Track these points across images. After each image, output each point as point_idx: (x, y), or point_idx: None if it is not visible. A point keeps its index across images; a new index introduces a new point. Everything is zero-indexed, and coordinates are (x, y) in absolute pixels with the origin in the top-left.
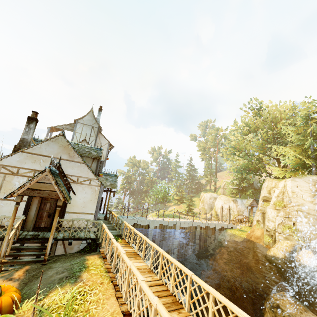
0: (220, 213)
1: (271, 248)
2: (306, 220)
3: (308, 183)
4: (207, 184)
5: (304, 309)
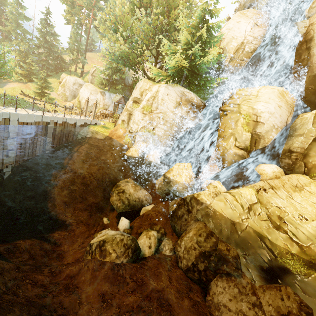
0: (85, 106)
1: (130, 149)
2: (163, 126)
3: (176, 94)
4: (72, 64)
5: (140, 188)
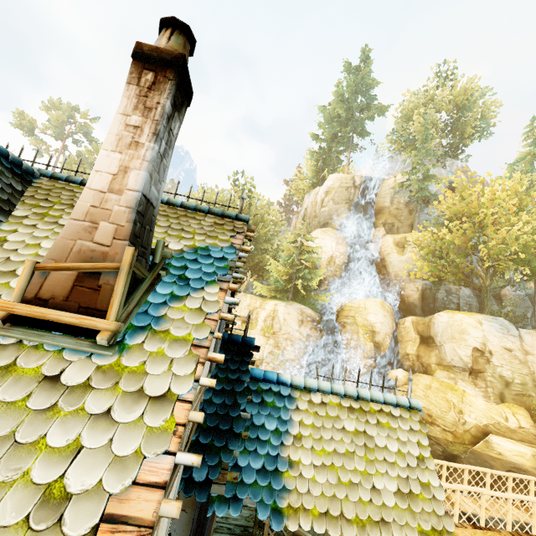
0: None
1: None
2: (293, 348)
3: (297, 312)
4: None
5: None
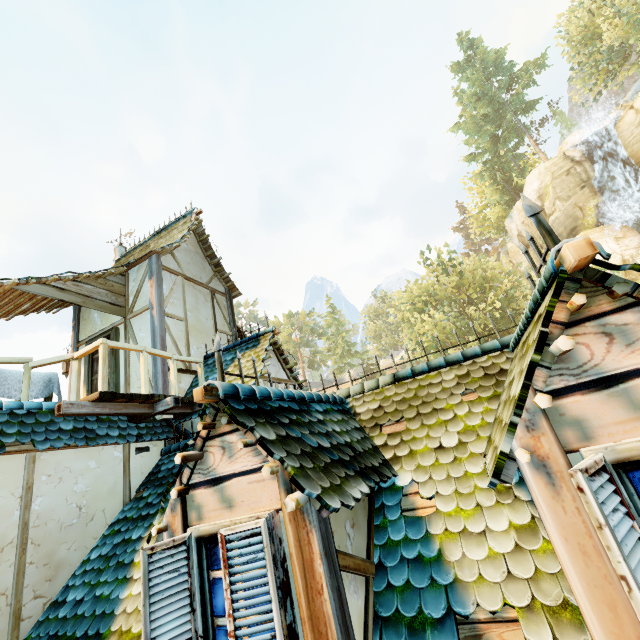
0: None
1: None
2: None
3: None
4: None
5: None
